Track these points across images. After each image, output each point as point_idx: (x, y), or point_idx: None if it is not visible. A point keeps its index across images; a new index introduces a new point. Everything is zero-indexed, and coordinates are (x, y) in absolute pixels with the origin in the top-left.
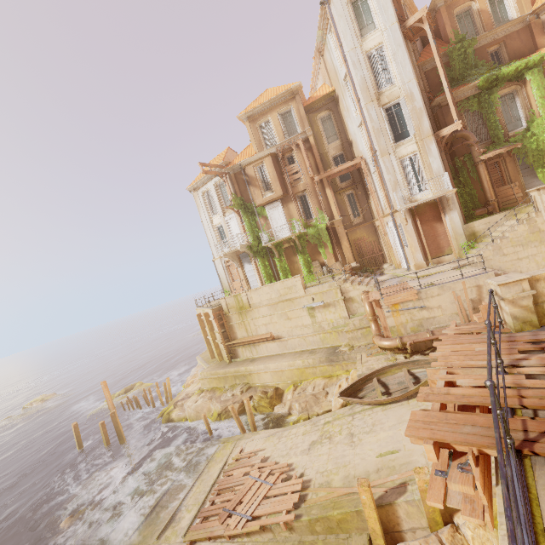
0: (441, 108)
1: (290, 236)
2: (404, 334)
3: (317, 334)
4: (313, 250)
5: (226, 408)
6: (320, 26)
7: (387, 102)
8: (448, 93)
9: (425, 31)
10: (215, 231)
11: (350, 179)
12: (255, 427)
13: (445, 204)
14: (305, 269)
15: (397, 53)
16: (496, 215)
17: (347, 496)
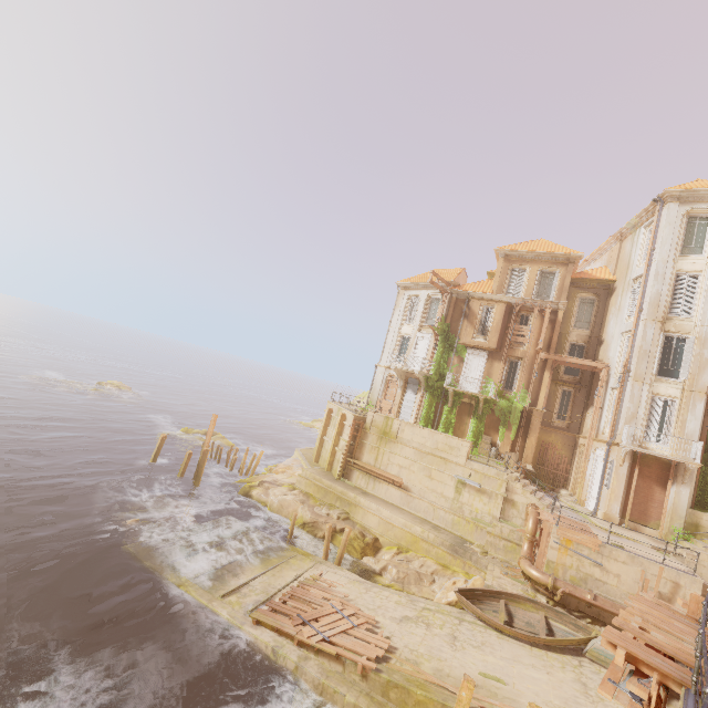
0: None
1: (479, 395)
2: (559, 577)
3: (452, 513)
4: (492, 424)
5: (315, 522)
6: (639, 216)
7: (671, 331)
8: None
9: None
10: (399, 339)
11: (577, 376)
12: (340, 562)
13: (680, 473)
14: (471, 437)
15: None
16: None
17: (435, 686)
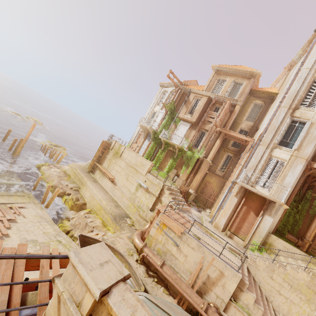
0: None
1: (175, 144)
2: (152, 247)
3: (129, 200)
4: (181, 164)
5: (56, 186)
6: (303, 48)
7: (297, 116)
8: None
9: None
10: (152, 113)
11: (238, 148)
12: (47, 206)
13: (270, 208)
14: (167, 168)
15: None
16: (297, 249)
17: None
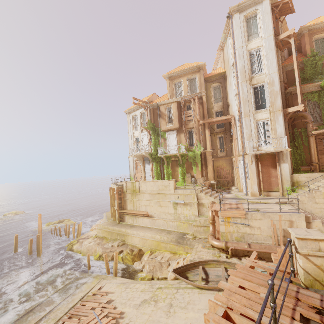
0: (292, 95)
1: (176, 153)
2: (229, 240)
3: (175, 221)
4: (189, 166)
5: (104, 253)
6: (224, 31)
7: (255, 83)
8: (298, 85)
9: (291, 44)
10: (134, 140)
11: (223, 127)
12: (116, 273)
13: (281, 157)
14: (181, 177)
15: (269, 54)
16: (315, 173)
17: None
